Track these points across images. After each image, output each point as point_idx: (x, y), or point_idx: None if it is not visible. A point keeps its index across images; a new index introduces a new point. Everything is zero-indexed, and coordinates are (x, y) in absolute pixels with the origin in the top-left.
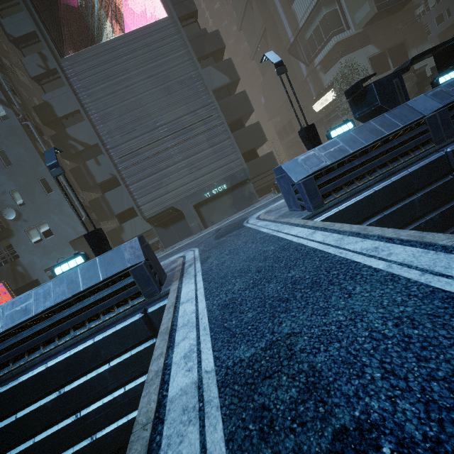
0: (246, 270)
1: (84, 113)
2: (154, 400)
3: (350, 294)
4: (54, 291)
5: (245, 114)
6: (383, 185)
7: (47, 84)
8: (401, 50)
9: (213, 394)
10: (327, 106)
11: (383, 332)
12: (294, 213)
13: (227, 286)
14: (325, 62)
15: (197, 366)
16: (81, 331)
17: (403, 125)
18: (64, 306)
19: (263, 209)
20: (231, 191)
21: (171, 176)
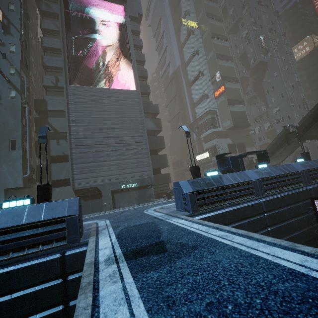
0: (149, 236)
1: (67, 114)
2: (90, 295)
3: (213, 253)
4: (0, 218)
5: (160, 148)
6: (230, 209)
7: (50, 92)
8: (243, 146)
9: (135, 292)
10: (203, 159)
11: (229, 268)
12: (179, 212)
13: (136, 243)
14: (206, 138)
15: (121, 280)
16: (2, 258)
17: (242, 181)
18: (0, 233)
19: (158, 206)
20: (139, 189)
21: (104, 167)
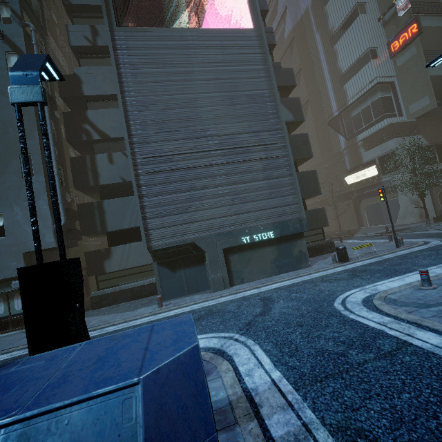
0: None
1: (119, 91)
2: None
3: None
4: None
5: (302, 158)
6: None
7: (86, 59)
8: None
9: None
10: (361, 181)
11: None
12: None
13: None
14: (367, 140)
15: None
16: None
17: None
18: None
19: (354, 288)
20: (277, 242)
21: (205, 201)
